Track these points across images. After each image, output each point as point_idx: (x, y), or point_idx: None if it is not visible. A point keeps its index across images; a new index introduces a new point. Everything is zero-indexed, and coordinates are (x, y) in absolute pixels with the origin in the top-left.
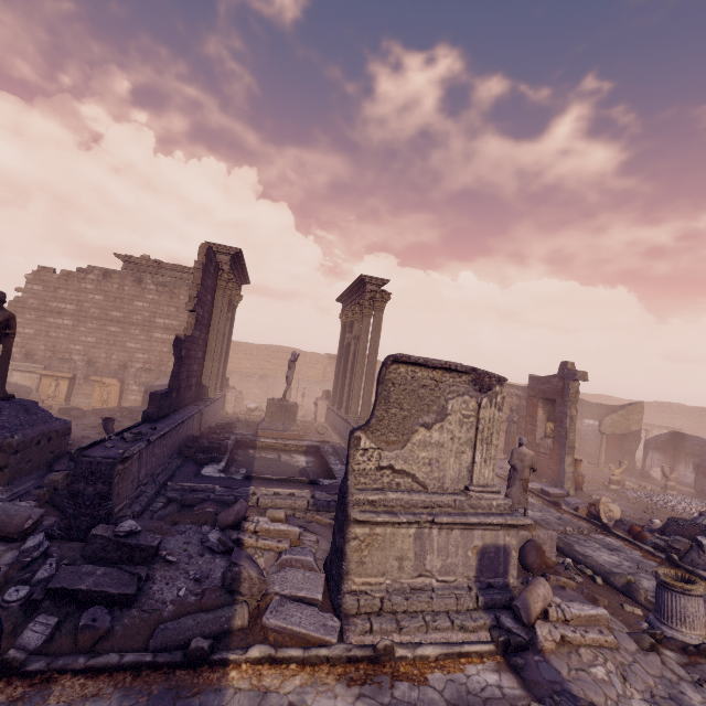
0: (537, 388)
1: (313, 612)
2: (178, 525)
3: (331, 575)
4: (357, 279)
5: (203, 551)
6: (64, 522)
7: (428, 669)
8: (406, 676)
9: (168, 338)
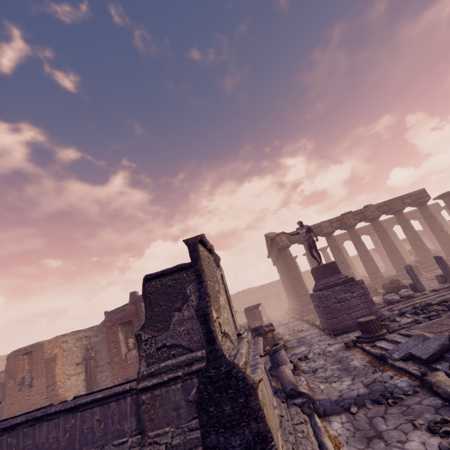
0: (115, 318)
1: None
2: None
3: None
4: None
5: None
6: None
7: None
8: None
9: None
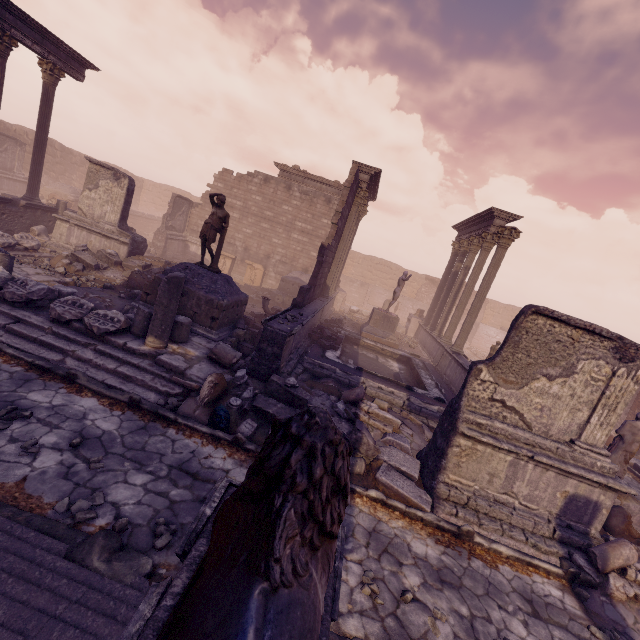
0: None
1: (412, 485)
2: (315, 389)
3: (426, 464)
4: (486, 211)
5: (333, 413)
6: (252, 365)
7: (499, 560)
8: (480, 557)
9: (302, 239)
